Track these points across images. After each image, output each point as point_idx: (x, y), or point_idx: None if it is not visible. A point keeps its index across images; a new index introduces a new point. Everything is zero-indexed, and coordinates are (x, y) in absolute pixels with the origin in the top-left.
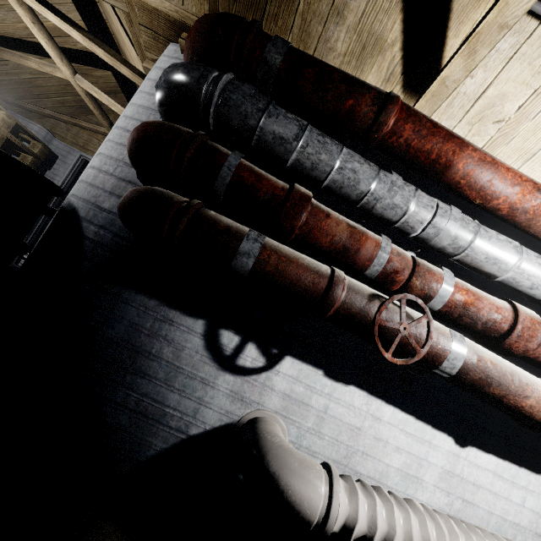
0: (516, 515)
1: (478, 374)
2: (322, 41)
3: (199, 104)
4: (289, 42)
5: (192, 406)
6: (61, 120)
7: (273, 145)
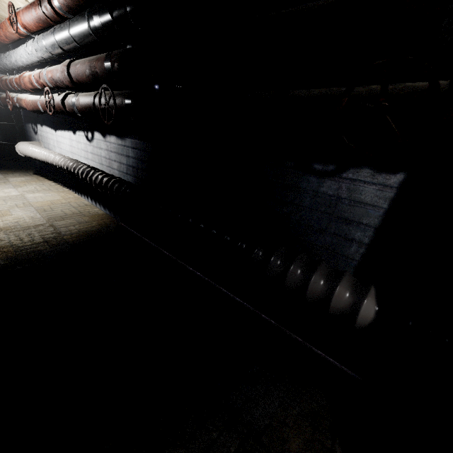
0: (67, 148)
1: (19, 104)
2: None
3: None
4: None
5: None
6: None
7: None
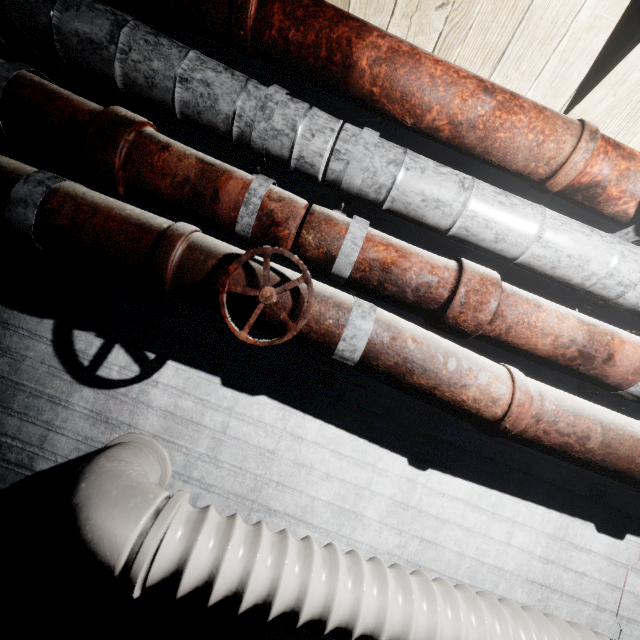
0: (498, 556)
1: (391, 358)
2: None
3: None
4: None
5: (37, 432)
6: None
7: (84, 55)
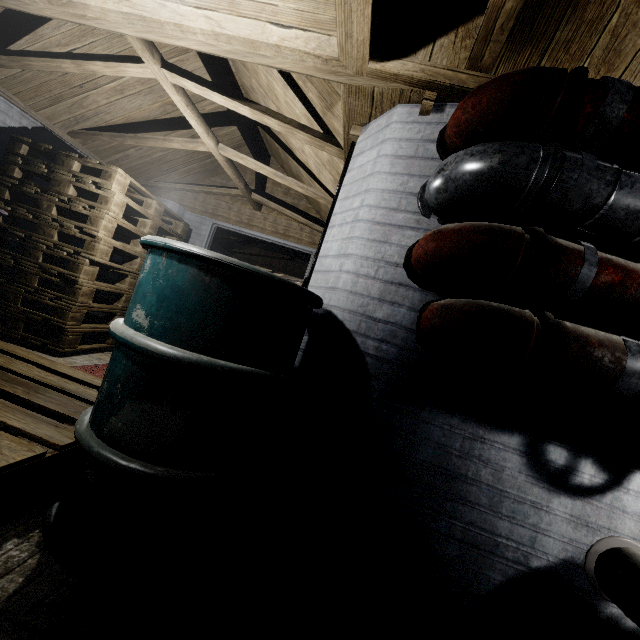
0: None
1: None
2: (639, 57)
3: (522, 193)
4: (628, 81)
5: (527, 534)
6: (192, 191)
7: (622, 222)
